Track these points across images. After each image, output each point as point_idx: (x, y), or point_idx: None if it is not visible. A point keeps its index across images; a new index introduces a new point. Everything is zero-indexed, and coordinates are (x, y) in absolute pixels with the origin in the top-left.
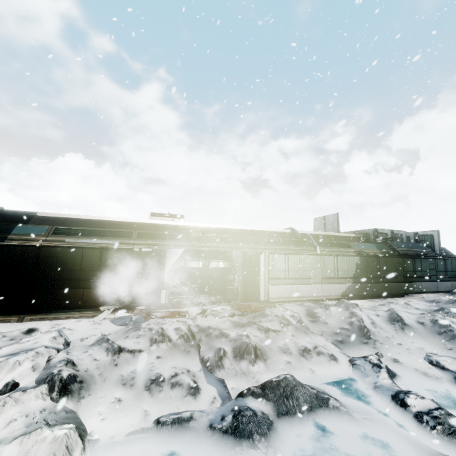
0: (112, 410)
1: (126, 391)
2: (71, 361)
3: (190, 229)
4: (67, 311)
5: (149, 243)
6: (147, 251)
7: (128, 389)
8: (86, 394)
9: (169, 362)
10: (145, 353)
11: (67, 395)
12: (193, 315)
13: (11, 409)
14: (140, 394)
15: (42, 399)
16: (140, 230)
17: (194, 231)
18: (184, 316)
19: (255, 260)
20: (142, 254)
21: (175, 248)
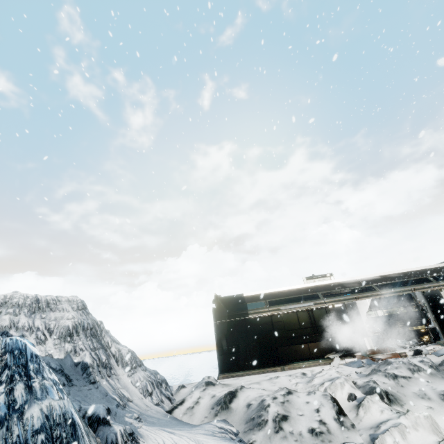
0: (431, 413)
1: (428, 402)
2: (374, 381)
3: (353, 282)
4: (305, 361)
5: (336, 300)
6: (338, 306)
7: (429, 401)
8: (402, 403)
9: (439, 385)
10: (414, 379)
11: (391, 402)
12: (409, 357)
13: (373, 405)
14: (441, 404)
15: (381, 402)
16: (316, 292)
17: (358, 284)
18: (406, 356)
19: (437, 298)
20: (335, 310)
21: (358, 300)
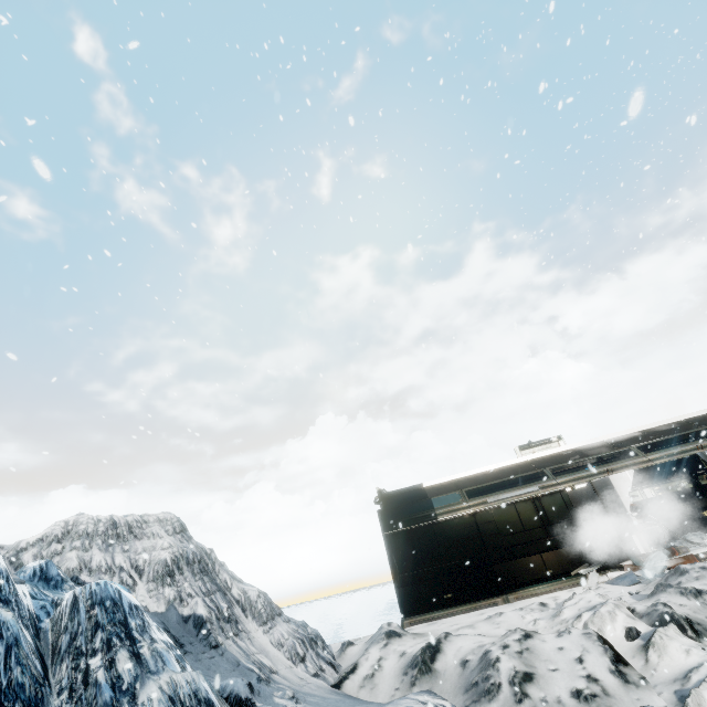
0: None
1: None
2: (665, 604)
3: (598, 447)
4: (541, 584)
5: (575, 477)
6: (581, 487)
7: None
8: None
9: None
10: None
11: (700, 635)
12: None
13: (671, 642)
14: None
15: (683, 637)
16: (541, 468)
17: (606, 448)
18: None
19: None
20: (577, 494)
21: (612, 474)
